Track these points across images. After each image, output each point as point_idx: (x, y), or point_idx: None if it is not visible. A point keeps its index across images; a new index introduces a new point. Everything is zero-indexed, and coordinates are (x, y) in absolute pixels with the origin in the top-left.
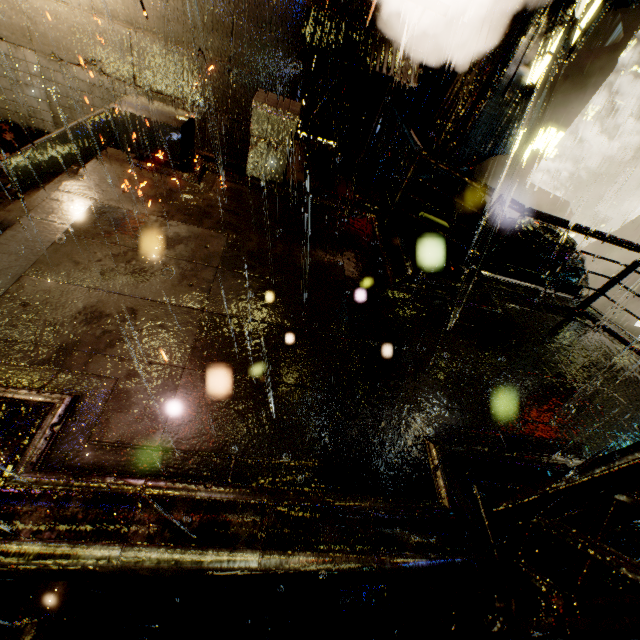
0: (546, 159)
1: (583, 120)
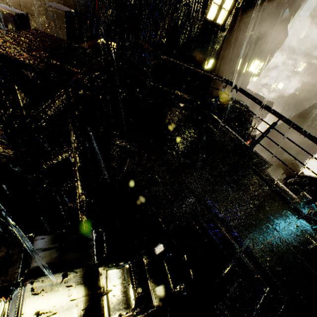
0: (277, 89)
1: (297, 70)
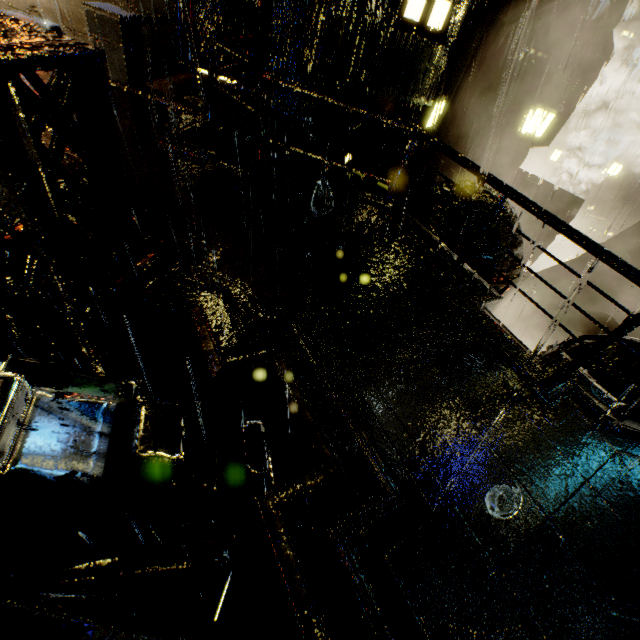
0: (608, 176)
1: None
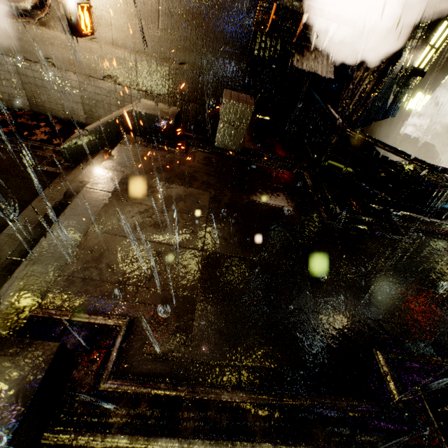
0: None
1: None
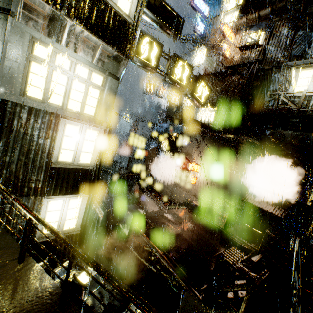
0: None
1: None
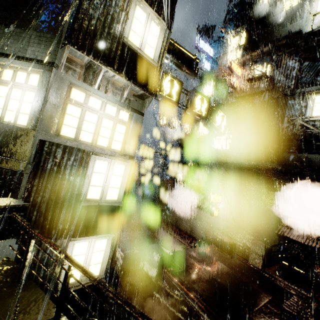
0: None
1: None
